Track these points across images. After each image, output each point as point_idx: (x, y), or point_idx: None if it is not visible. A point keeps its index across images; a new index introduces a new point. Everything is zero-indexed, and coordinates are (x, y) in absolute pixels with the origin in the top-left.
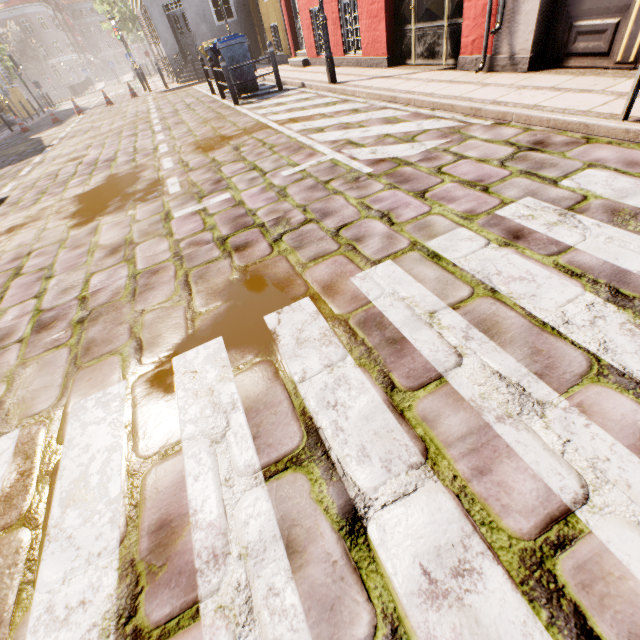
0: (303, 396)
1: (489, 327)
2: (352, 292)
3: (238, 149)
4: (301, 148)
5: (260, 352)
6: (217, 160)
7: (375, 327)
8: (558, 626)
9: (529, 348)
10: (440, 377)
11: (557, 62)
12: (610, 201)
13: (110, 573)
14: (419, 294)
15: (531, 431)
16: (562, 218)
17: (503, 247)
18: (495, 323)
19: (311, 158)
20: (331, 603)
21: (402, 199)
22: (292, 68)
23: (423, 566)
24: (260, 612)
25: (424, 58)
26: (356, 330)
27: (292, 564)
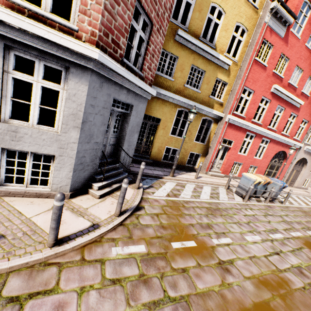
0: None
1: None
2: None
3: None
4: None
5: None
6: None
7: None
8: None
9: None
10: None
11: None
12: None
13: None
14: None
15: None
16: None
17: None
18: None
19: None
20: None
21: None
22: (217, 177)
23: None
24: None
25: None
26: None
27: None
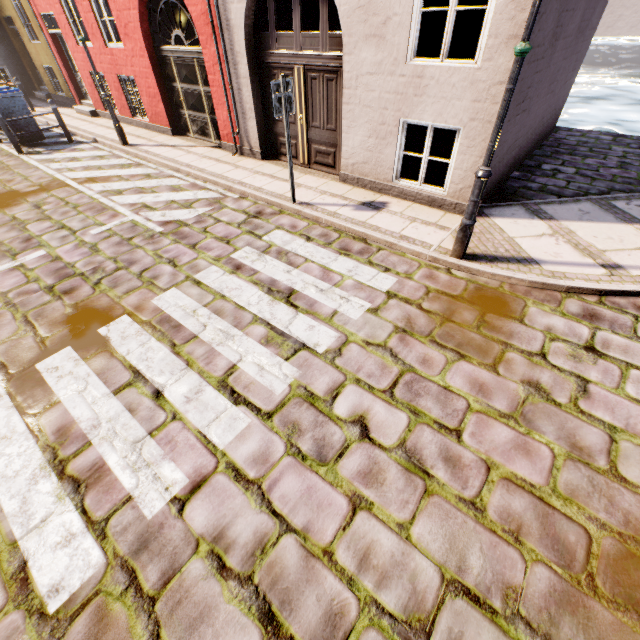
0: (130, 360)
1: (219, 312)
2: (153, 308)
3: (40, 207)
4: (105, 209)
5: (100, 348)
6: (19, 218)
7: (166, 322)
8: (226, 393)
9: (234, 317)
10: (196, 336)
11: (276, 156)
12: (280, 247)
13: (36, 453)
14: (189, 303)
15: (228, 346)
16: (259, 257)
17: (231, 274)
18: (222, 310)
19: (115, 219)
20: (151, 418)
21: (182, 250)
22: (80, 115)
23: (185, 396)
24: (121, 432)
25: (200, 135)
26: (156, 326)
27: (133, 415)
